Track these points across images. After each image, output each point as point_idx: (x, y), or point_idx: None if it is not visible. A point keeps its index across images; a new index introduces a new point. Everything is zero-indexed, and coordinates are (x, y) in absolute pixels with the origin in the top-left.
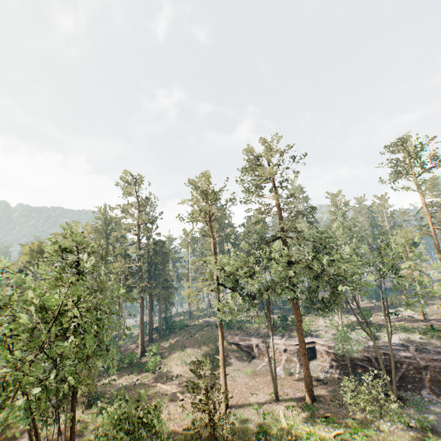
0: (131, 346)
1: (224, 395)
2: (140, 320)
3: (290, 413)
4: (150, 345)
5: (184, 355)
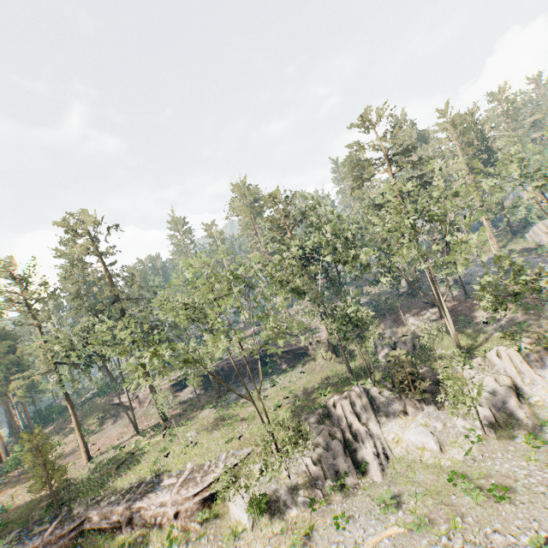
0: None
1: (85, 452)
2: None
3: (142, 438)
4: None
5: (59, 438)
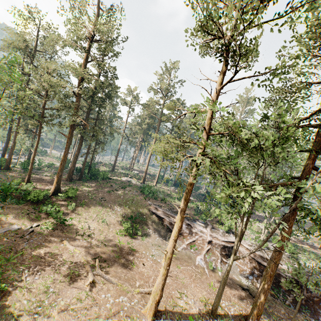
0: (46, 178)
1: (156, 302)
2: (63, 157)
3: None
4: (67, 184)
5: (102, 209)
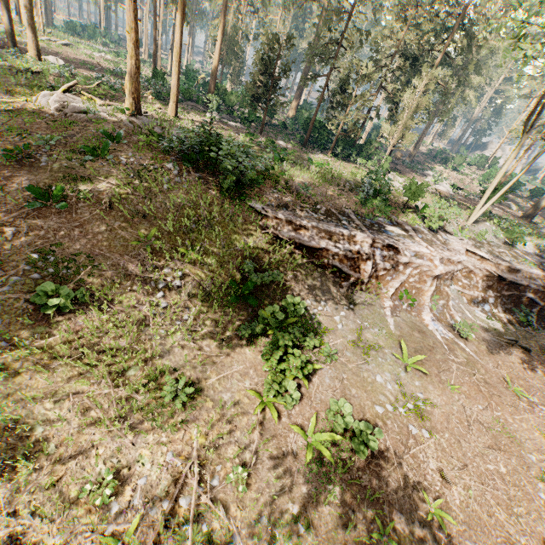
0: None
1: None
2: None
3: None
4: None
5: (110, 326)
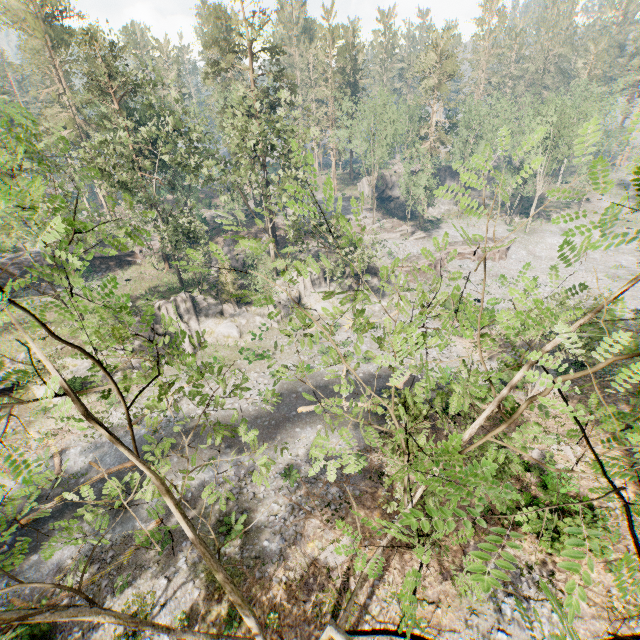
0: None
1: None
2: None
3: None
4: None
5: None
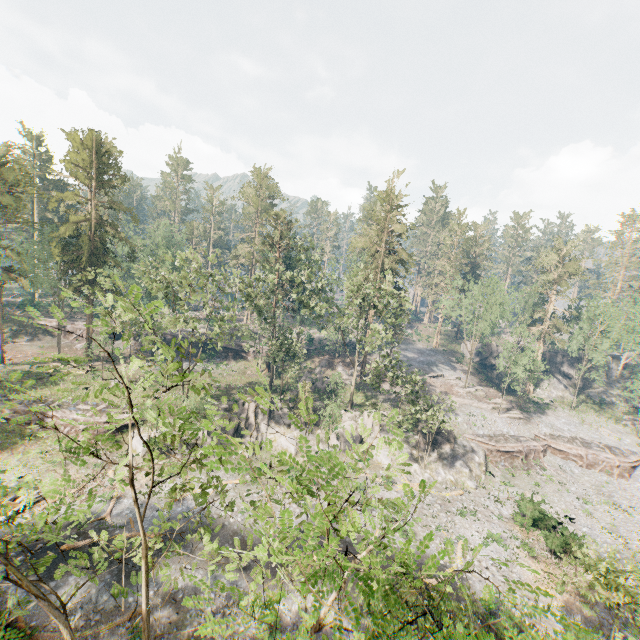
0: None
1: None
2: None
3: (63, 366)
4: None
5: None
